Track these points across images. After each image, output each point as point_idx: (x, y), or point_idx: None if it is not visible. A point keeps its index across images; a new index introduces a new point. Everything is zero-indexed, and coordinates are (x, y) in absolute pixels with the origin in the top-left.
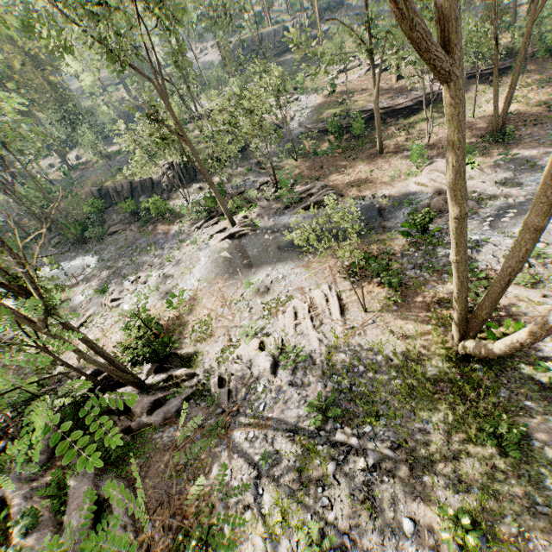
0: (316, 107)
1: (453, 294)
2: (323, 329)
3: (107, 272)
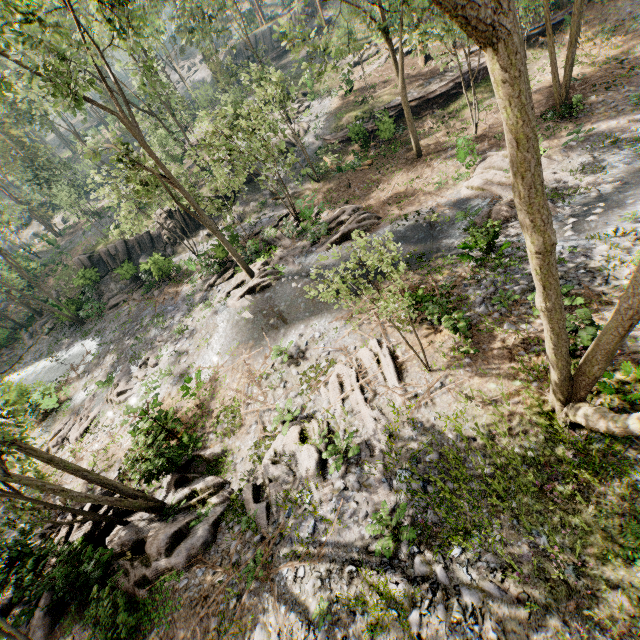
0: (333, 112)
1: (547, 349)
2: (379, 401)
3: (110, 357)
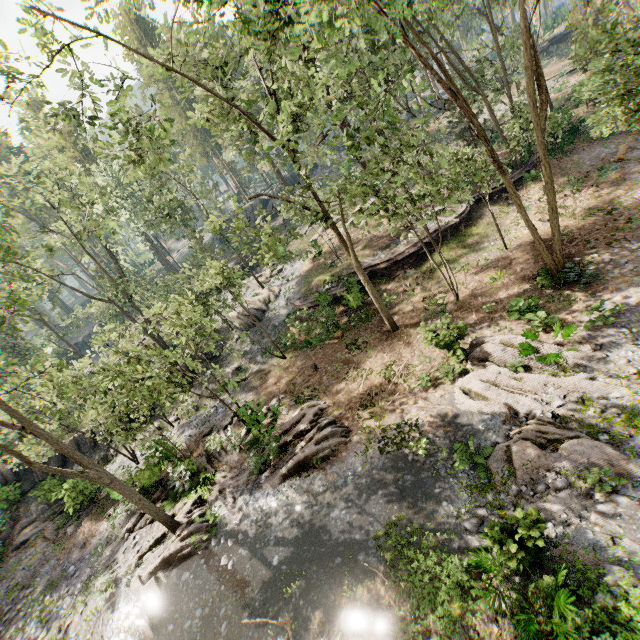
0: (303, 276)
1: None
2: None
3: None
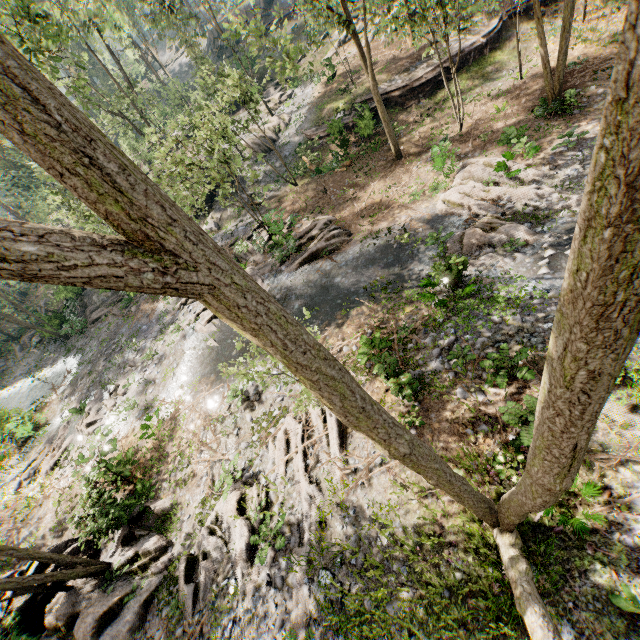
0: (315, 103)
1: None
2: (319, 471)
3: (87, 379)
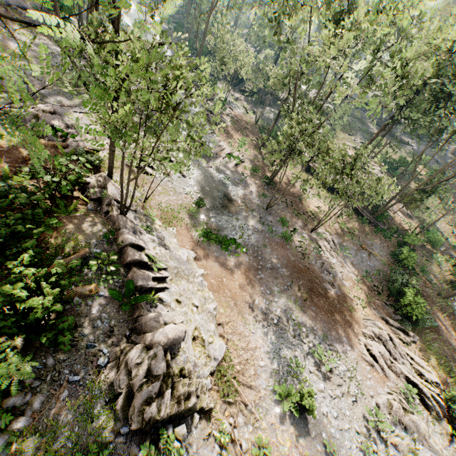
0: None
1: None
2: None
3: None
